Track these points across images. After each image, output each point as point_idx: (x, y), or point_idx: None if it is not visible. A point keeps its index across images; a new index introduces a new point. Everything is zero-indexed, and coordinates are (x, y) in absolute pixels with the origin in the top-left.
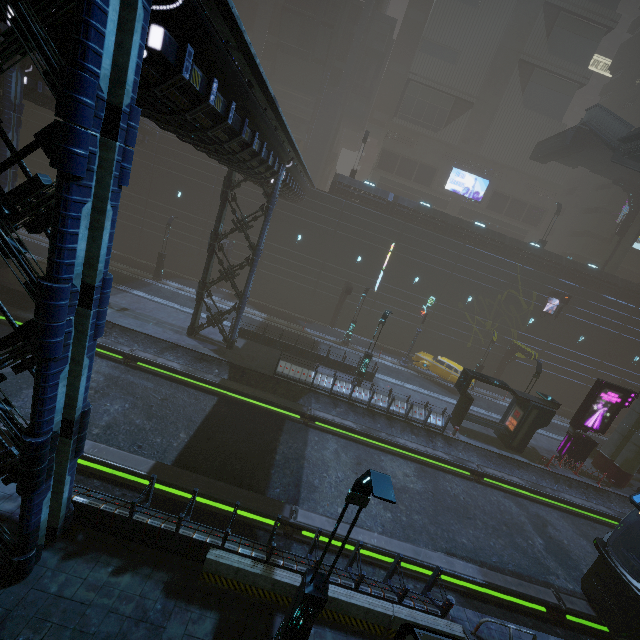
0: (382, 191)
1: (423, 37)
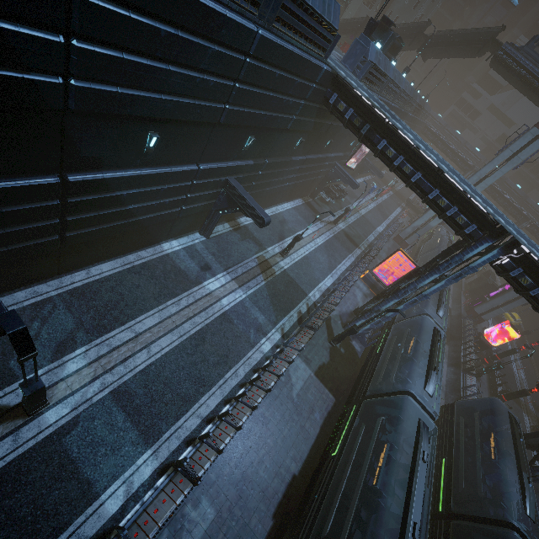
0: None
1: None
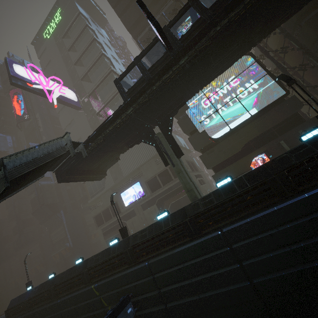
0: (24, 294)
1: None
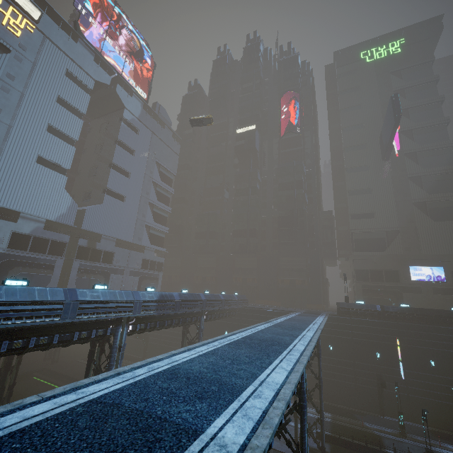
0: (370, 305)
1: (350, 213)
